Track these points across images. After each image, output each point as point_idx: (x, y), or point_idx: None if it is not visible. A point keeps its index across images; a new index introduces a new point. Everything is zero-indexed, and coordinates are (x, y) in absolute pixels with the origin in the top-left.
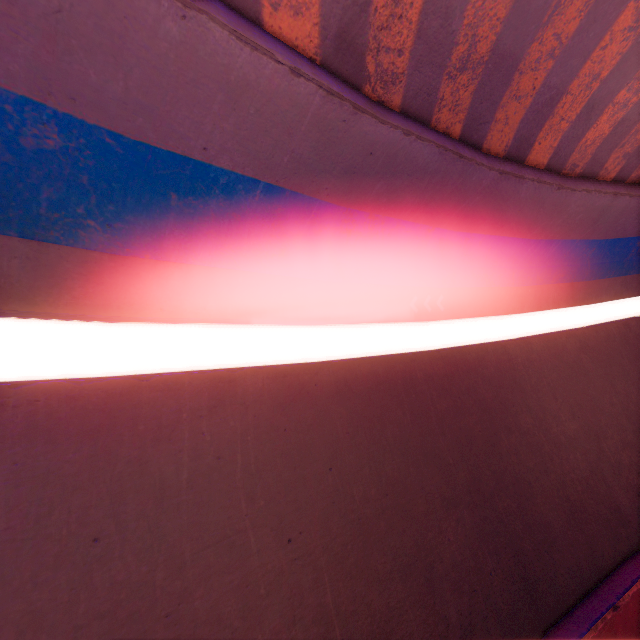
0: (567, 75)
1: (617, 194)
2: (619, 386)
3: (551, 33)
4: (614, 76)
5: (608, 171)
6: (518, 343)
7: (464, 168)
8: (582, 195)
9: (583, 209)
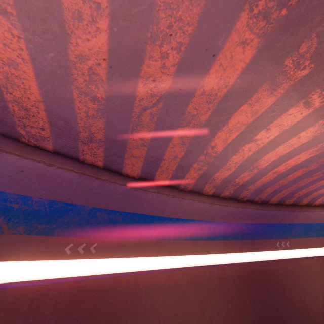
0: (159, 153)
1: (211, 203)
2: (207, 312)
3: (137, 137)
4: (186, 158)
5: (207, 191)
6: (148, 276)
7: (102, 183)
8: (190, 201)
9: (193, 207)
